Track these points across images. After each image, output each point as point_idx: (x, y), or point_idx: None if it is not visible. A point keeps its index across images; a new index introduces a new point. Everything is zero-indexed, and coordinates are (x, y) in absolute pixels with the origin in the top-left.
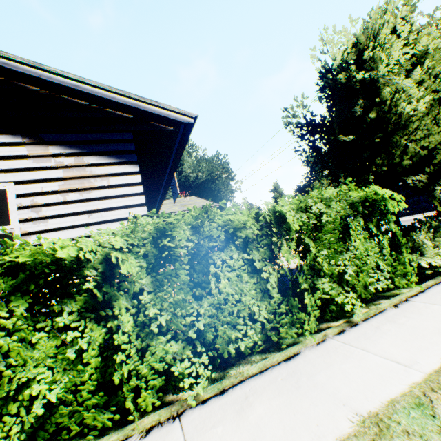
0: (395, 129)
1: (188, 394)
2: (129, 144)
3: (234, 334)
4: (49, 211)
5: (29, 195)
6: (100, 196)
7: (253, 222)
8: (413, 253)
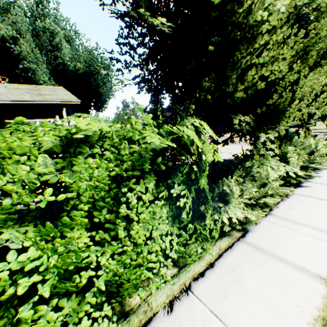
0: (240, 41)
1: None
2: None
3: None
4: None
5: None
6: None
7: None
8: (220, 198)
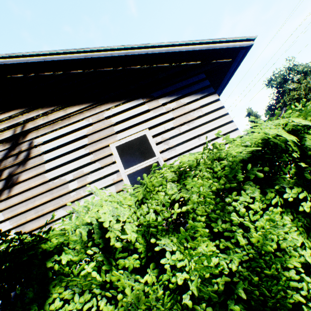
0: None
1: None
2: (204, 81)
3: None
4: (173, 141)
5: (159, 134)
6: (200, 123)
7: None
8: None
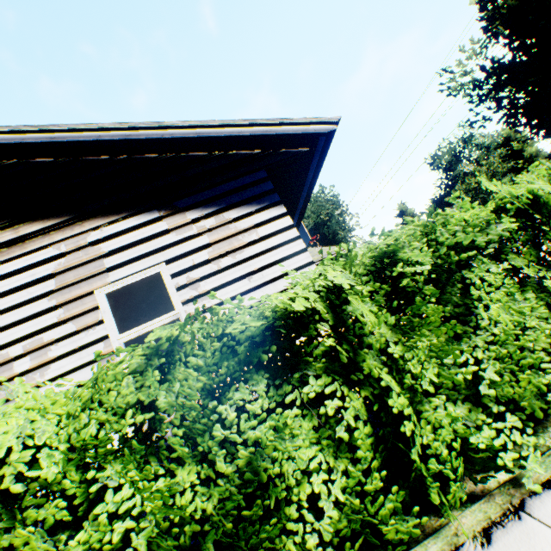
0: None
1: (493, 480)
2: (265, 184)
3: (542, 379)
4: (207, 284)
5: (183, 272)
6: (254, 253)
7: (492, 217)
8: None
